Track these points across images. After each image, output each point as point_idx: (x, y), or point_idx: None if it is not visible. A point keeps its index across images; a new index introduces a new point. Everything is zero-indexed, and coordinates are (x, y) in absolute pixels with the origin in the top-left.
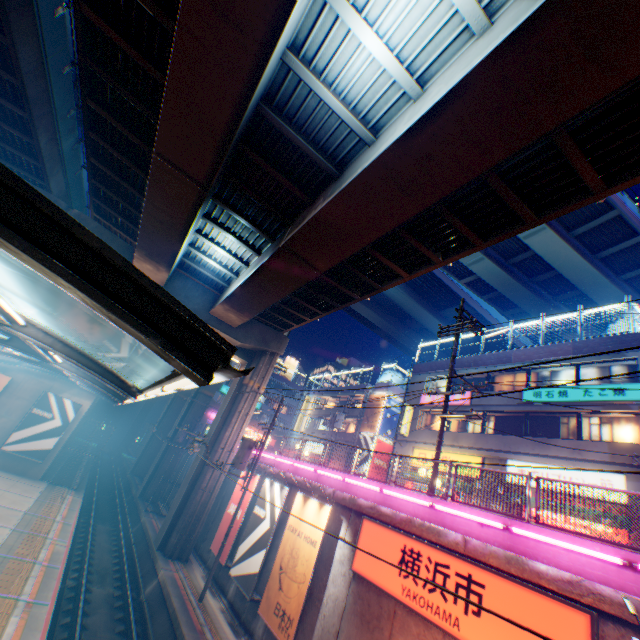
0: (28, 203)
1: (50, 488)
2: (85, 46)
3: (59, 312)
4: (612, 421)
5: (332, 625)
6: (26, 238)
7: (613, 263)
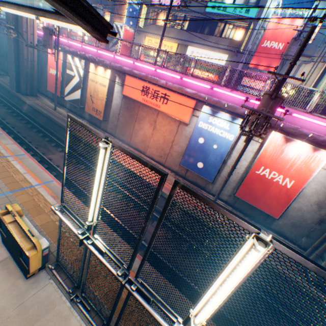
0: None
1: None
2: None
3: None
4: (237, 29)
5: (117, 112)
6: None
7: None
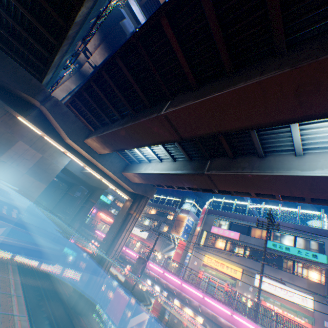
0: None
1: None
2: (142, 34)
3: (15, 146)
4: (308, 268)
5: None
6: None
7: None
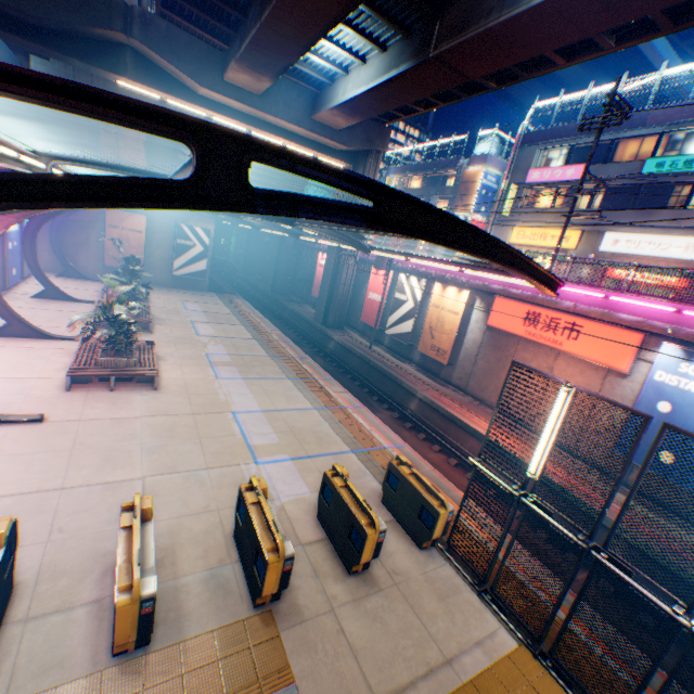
0: (522, 260)
1: (221, 297)
2: None
3: (142, 139)
4: None
5: (472, 352)
6: (522, 272)
7: None
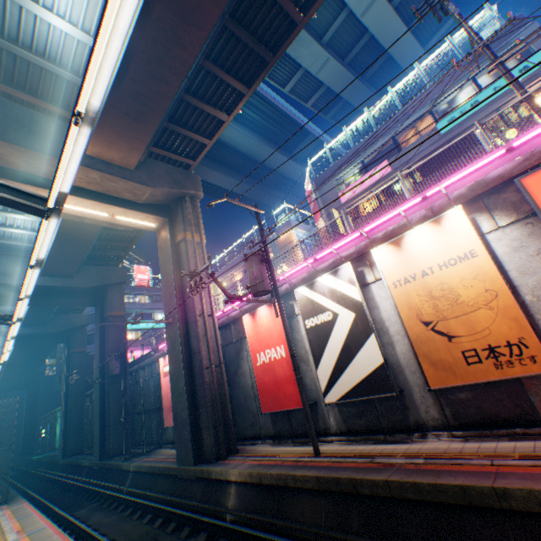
0: None
1: None
2: None
3: None
4: None
5: None
6: None
7: (420, 35)
